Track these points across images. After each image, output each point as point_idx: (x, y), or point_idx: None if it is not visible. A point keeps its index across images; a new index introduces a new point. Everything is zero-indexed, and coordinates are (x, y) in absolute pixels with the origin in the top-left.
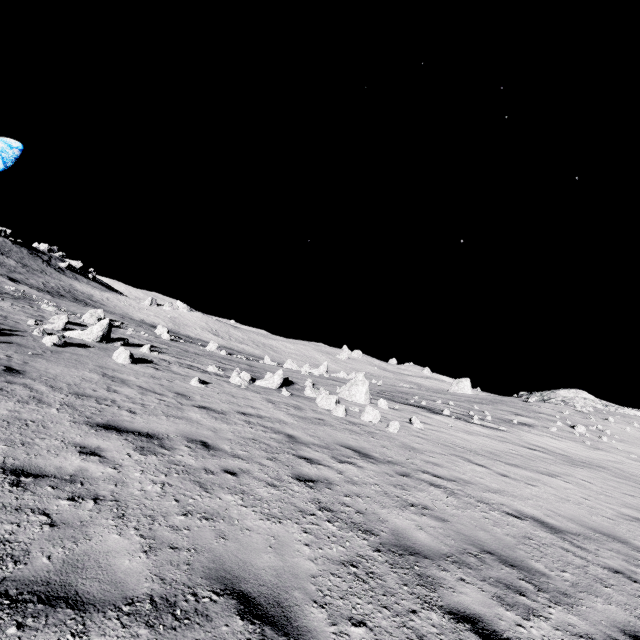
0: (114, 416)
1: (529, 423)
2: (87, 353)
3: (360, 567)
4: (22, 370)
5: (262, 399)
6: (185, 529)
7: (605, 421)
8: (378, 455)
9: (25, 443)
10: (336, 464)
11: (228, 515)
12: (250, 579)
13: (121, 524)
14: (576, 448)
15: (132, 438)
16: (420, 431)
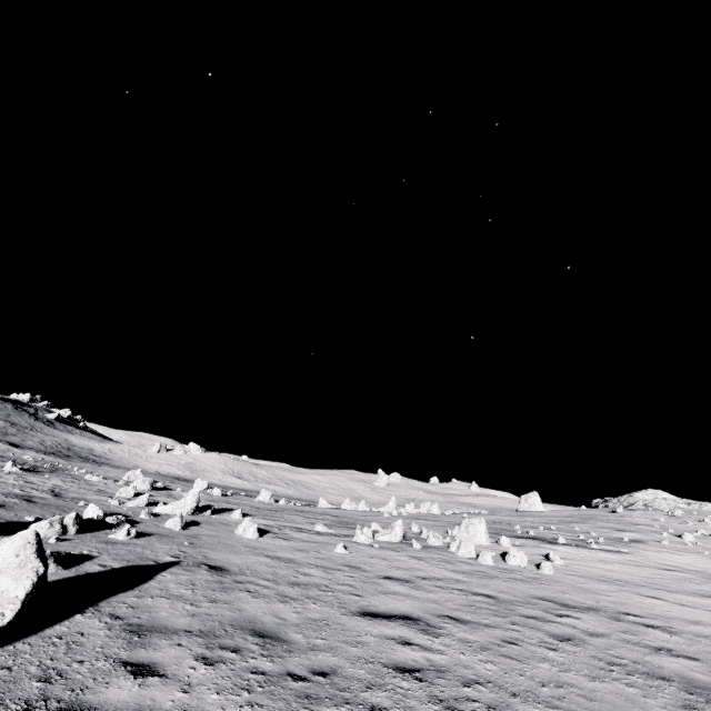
0: (354, 602)
1: (638, 539)
2: (211, 532)
3: (698, 709)
4: (219, 566)
5: (409, 557)
6: (562, 697)
7: (702, 523)
8: (572, 603)
9: (359, 642)
10: (559, 619)
11: (567, 681)
12: None
13: (524, 700)
14: (701, 561)
15: (403, 622)
16: (566, 568)
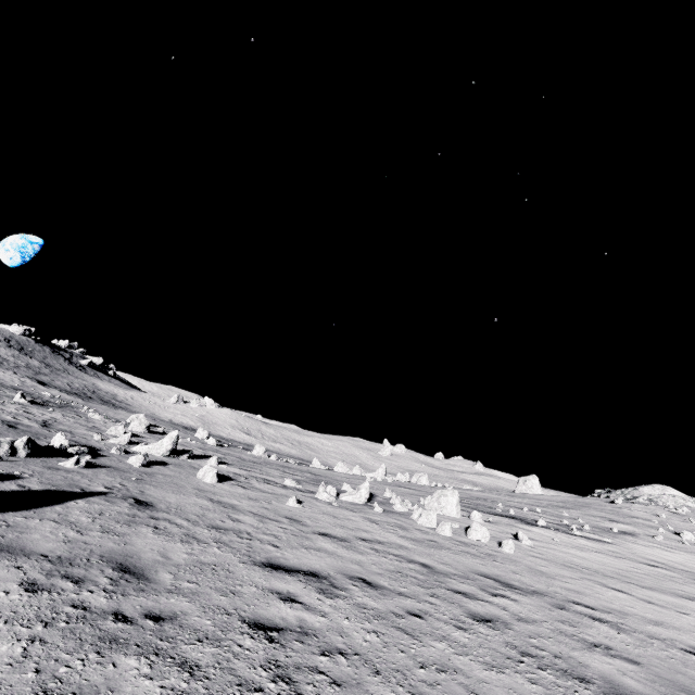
0: (266, 552)
1: (629, 531)
2: (172, 472)
3: None
4: (148, 501)
5: (363, 519)
6: (436, 684)
7: None
8: (518, 584)
9: (233, 592)
10: (492, 598)
11: (455, 666)
12: None
13: (385, 680)
14: (694, 561)
15: (304, 578)
16: (532, 549)
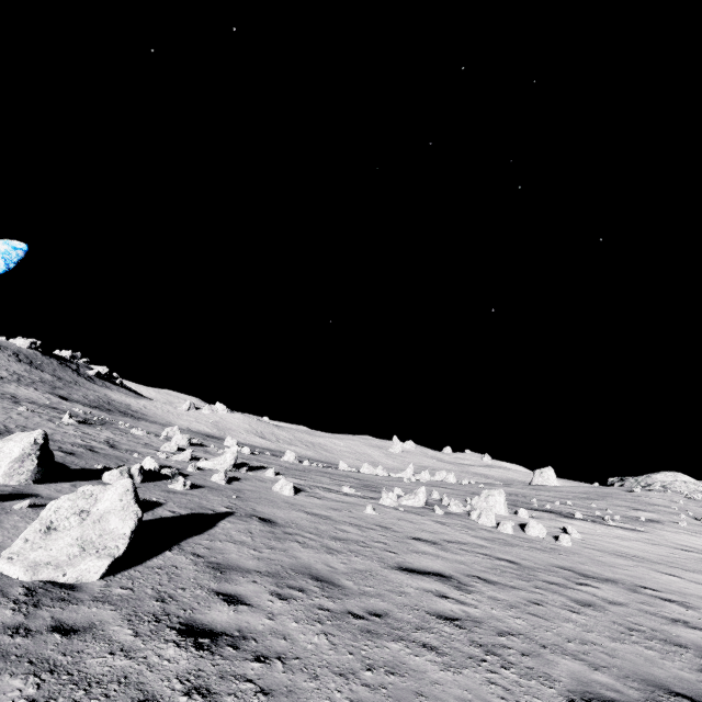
0: (391, 558)
1: (655, 519)
2: (252, 487)
3: None
4: (268, 518)
5: (433, 522)
6: (587, 653)
7: None
8: (591, 573)
9: (402, 592)
10: (579, 587)
11: (590, 640)
12: (671, 685)
13: (553, 652)
14: None
15: (437, 579)
16: (583, 542)
